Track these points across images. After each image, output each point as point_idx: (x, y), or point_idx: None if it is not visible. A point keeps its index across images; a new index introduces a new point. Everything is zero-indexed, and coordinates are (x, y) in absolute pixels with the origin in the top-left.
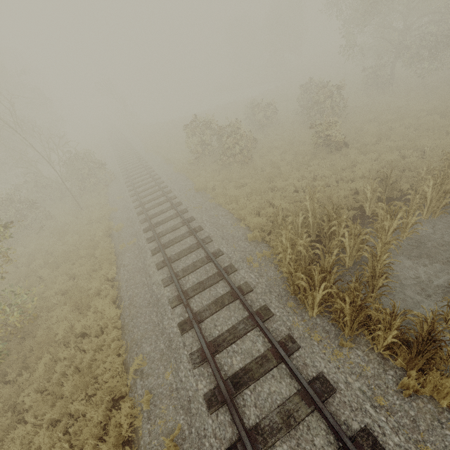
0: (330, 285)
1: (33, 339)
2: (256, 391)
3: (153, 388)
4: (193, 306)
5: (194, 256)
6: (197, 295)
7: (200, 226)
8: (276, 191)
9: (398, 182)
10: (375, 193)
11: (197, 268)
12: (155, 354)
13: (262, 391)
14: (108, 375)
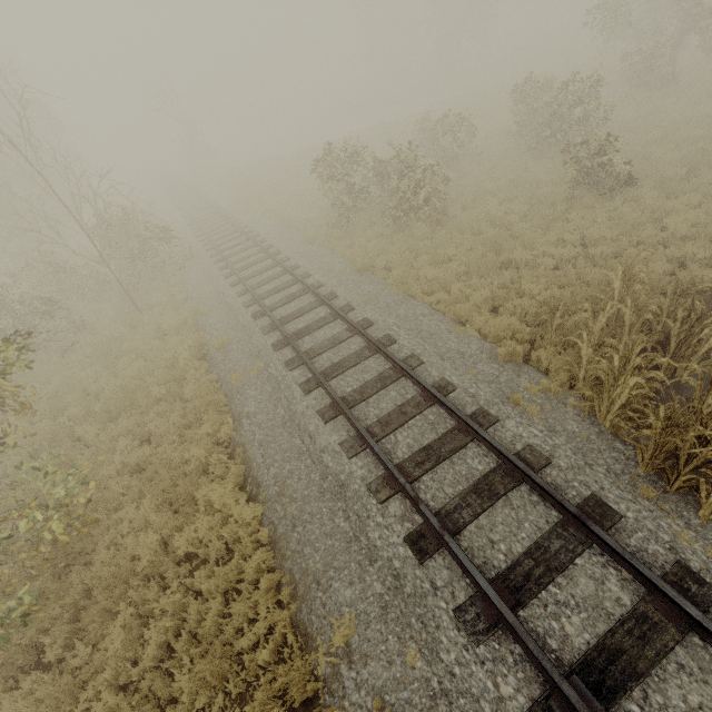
0: None
1: (87, 570)
2: (652, 705)
3: (386, 689)
4: (425, 499)
5: (394, 394)
6: (428, 475)
7: (389, 335)
8: (514, 269)
9: None
10: None
11: (410, 418)
12: (366, 605)
13: (670, 706)
14: (266, 652)
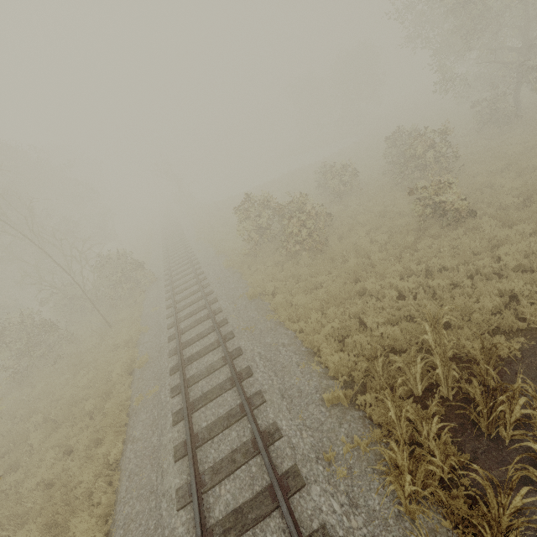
0: None
1: None
2: None
3: None
4: None
5: (234, 434)
6: None
7: (249, 367)
8: (368, 296)
9: None
10: None
11: (236, 468)
12: None
13: None
14: None
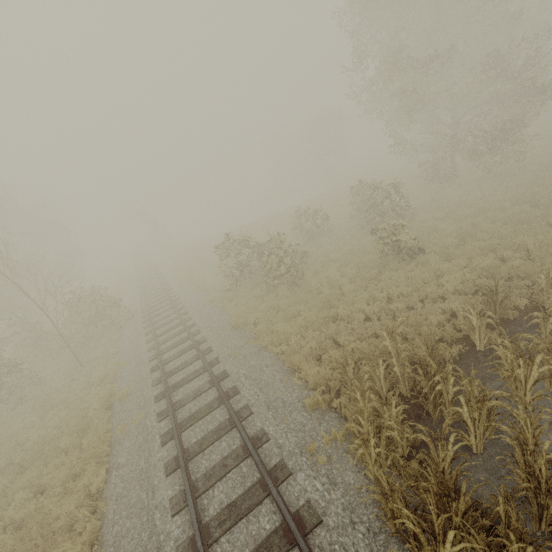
0: (461, 513)
1: None
2: None
3: None
4: None
5: (224, 444)
6: (226, 535)
7: (235, 386)
8: (340, 321)
9: (508, 296)
10: (484, 318)
11: (228, 470)
12: None
13: None
14: None
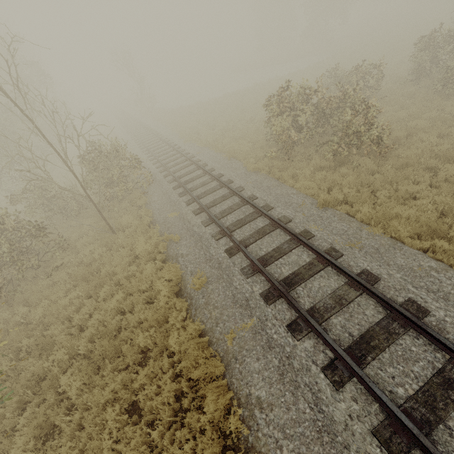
0: None
1: None
2: None
3: None
4: None
5: None
6: None
7: (414, 301)
8: None
9: None
10: None
11: None
12: None
13: None
14: None
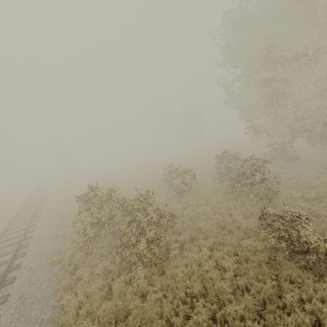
0: None
1: None
2: None
3: None
4: None
5: None
6: None
7: None
8: None
9: None
10: None
11: None
12: None
13: None
14: None
